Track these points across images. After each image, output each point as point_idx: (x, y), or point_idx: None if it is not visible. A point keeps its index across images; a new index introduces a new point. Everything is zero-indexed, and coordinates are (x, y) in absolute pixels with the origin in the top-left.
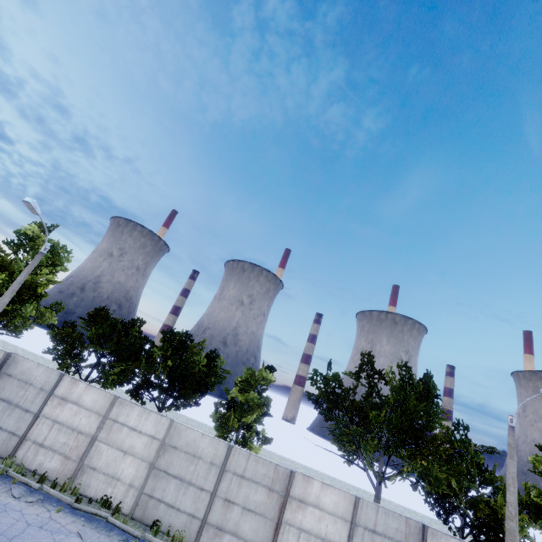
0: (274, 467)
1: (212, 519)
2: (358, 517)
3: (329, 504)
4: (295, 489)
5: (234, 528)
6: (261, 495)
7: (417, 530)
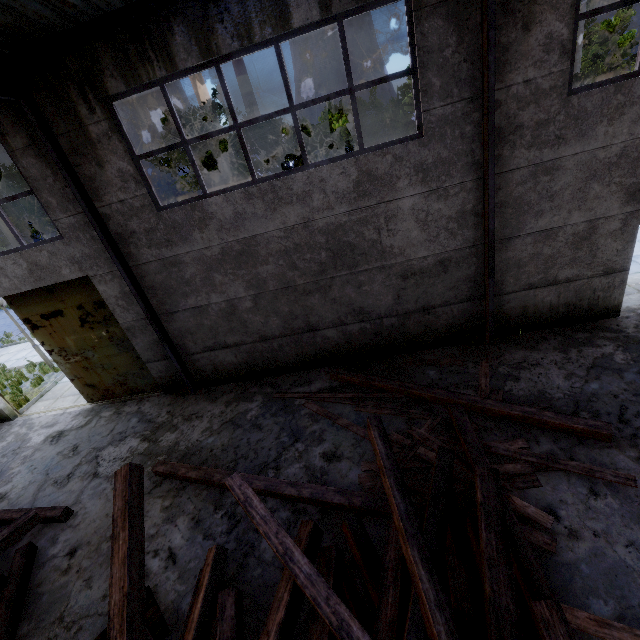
0: None
1: None
2: None
3: None
4: None
5: None
6: None
7: None
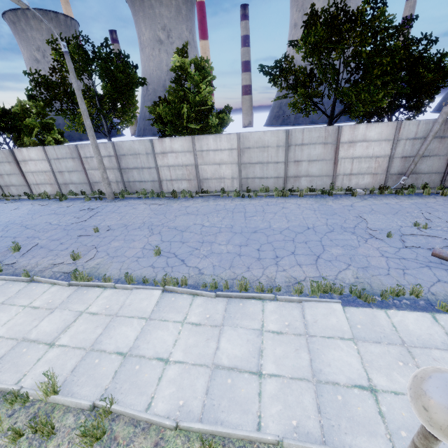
0: (2, 152)
1: (2, 184)
2: (49, 156)
3: (35, 157)
4: (19, 157)
5: (11, 184)
6: (8, 167)
7: (74, 149)
